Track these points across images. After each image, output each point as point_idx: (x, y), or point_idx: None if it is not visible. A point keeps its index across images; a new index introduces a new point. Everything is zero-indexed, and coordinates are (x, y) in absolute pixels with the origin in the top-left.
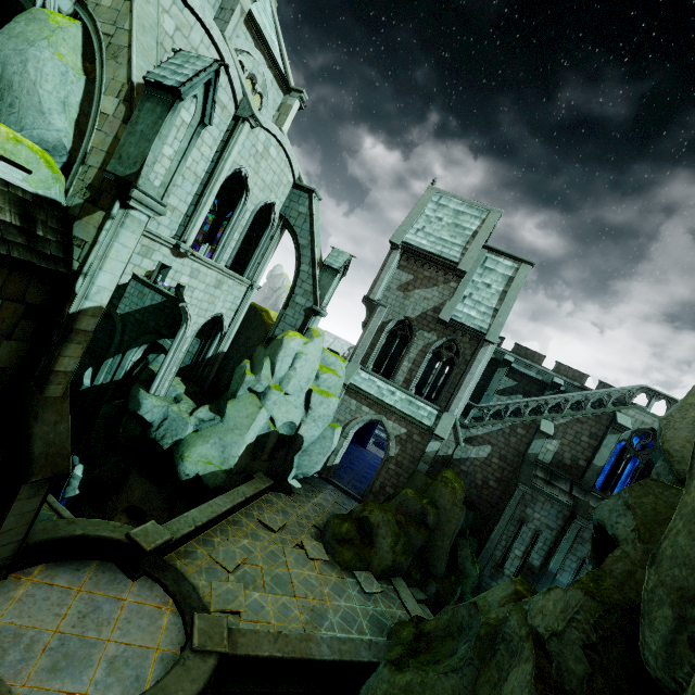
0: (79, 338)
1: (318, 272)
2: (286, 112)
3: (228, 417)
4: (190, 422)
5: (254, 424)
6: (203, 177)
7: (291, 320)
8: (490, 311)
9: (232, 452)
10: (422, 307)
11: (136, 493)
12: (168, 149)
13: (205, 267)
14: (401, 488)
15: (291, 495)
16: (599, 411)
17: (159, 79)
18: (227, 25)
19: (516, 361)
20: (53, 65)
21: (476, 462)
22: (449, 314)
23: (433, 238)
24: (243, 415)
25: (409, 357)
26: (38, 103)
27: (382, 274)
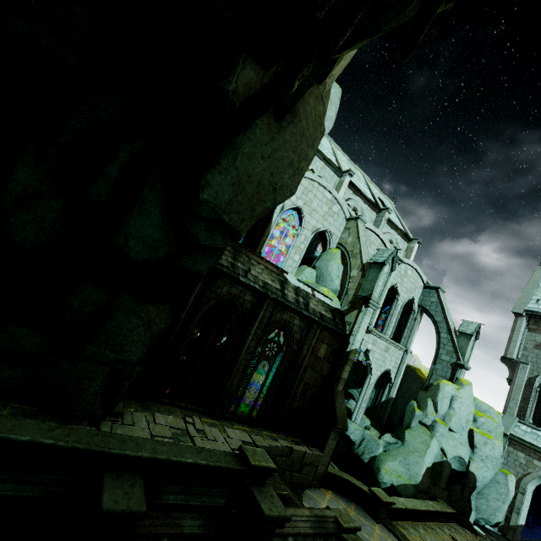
0: (349, 363)
1: (455, 337)
2: (410, 251)
3: (407, 442)
4: (380, 443)
5: (429, 449)
6: None
7: (441, 372)
8: None
9: (416, 470)
10: None
11: None
12: (380, 283)
13: (379, 339)
14: None
15: (476, 535)
16: None
17: (375, 261)
18: (379, 227)
19: None
20: (335, 265)
21: None
22: None
23: None
24: (419, 441)
25: None
26: (331, 278)
27: (513, 337)
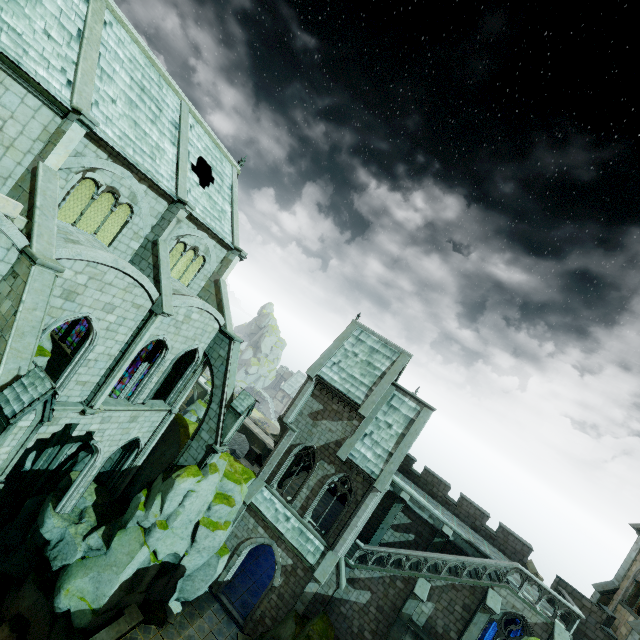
0: None
1: (225, 411)
2: (226, 265)
3: (112, 550)
4: (80, 549)
5: (132, 562)
6: (118, 354)
7: (194, 453)
8: (385, 454)
9: (105, 590)
10: (327, 438)
11: (26, 601)
12: (6, 448)
13: (118, 412)
14: (274, 627)
15: (163, 627)
16: (474, 582)
17: (2, 404)
18: (163, 232)
19: (412, 499)
20: None
21: (355, 606)
22: (346, 452)
23: (345, 374)
24: (125, 551)
25: (309, 485)
26: None
27: (297, 400)
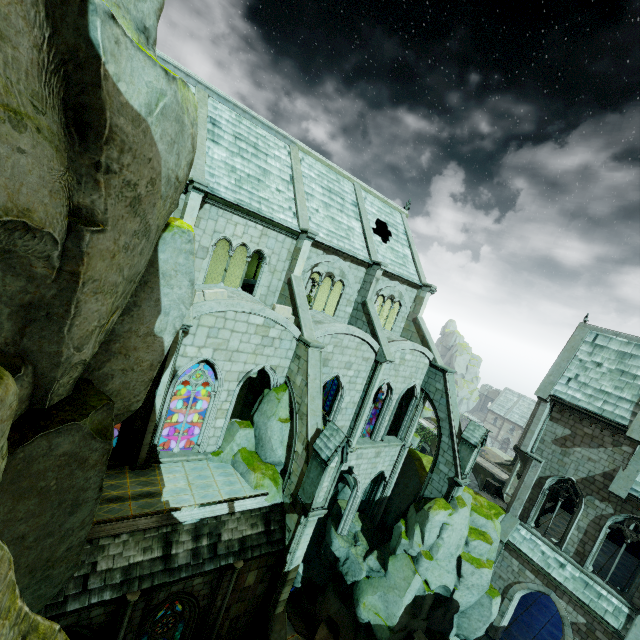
0: (289, 582)
1: (457, 443)
2: (419, 303)
3: (389, 574)
4: (363, 568)
5: (410, 587)
6: (358, 401)
7: (437, 485)
8: None
9: (394, 610)
10: (587, 469)
11: (332, 607)
12: (325, 483)
13: (366, 449)
14: None
15: None
16: None
17: (318, 451)
18: (368, 293)
19: None
20: (277, 425)
21: None
22: (624, 487)
23: (590, 390)
24: (401, 576)
25: (578, 526)
26: (272, 446)
27: (532, 426)
